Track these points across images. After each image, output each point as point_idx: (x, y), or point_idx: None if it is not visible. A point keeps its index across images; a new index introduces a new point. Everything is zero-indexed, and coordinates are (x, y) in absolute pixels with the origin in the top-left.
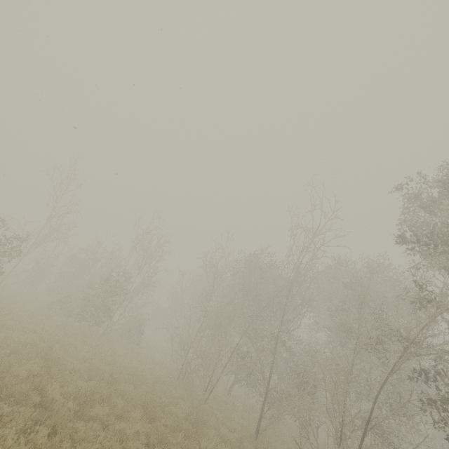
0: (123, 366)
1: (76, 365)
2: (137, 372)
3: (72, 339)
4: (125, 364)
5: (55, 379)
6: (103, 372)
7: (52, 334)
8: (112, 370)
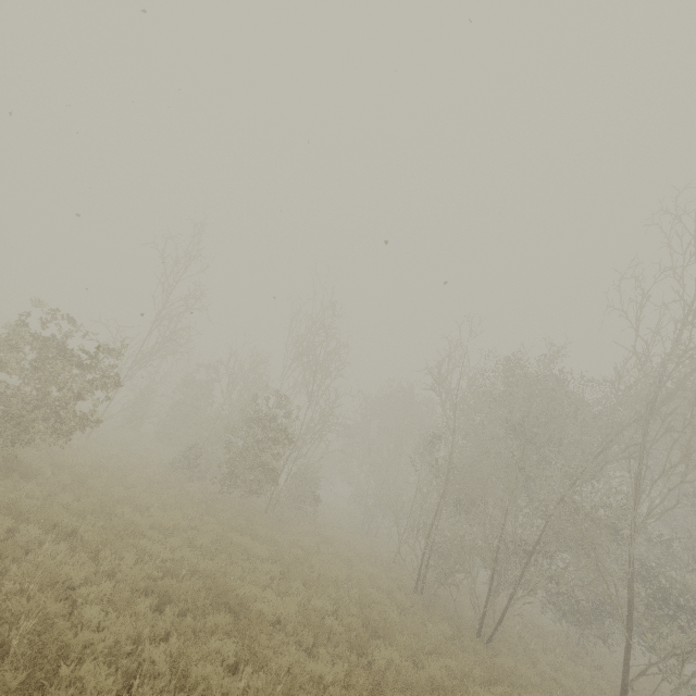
0: (335, 584)
1: (276, 608)
2: (365, 596)
3: (237, 535)
4: (333, 576)
5: (271, 671)
6: (319, 611)
7: (208, 534)
8: (335, 607)
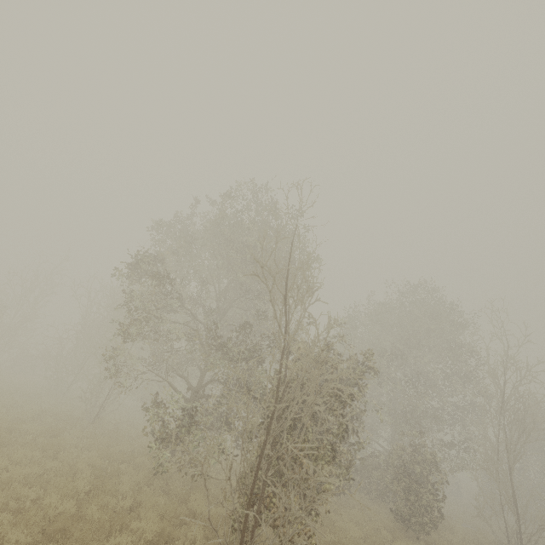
0: None
1: None
2: None
3: None
4: None
5: None
6: None
7: None
8: None
